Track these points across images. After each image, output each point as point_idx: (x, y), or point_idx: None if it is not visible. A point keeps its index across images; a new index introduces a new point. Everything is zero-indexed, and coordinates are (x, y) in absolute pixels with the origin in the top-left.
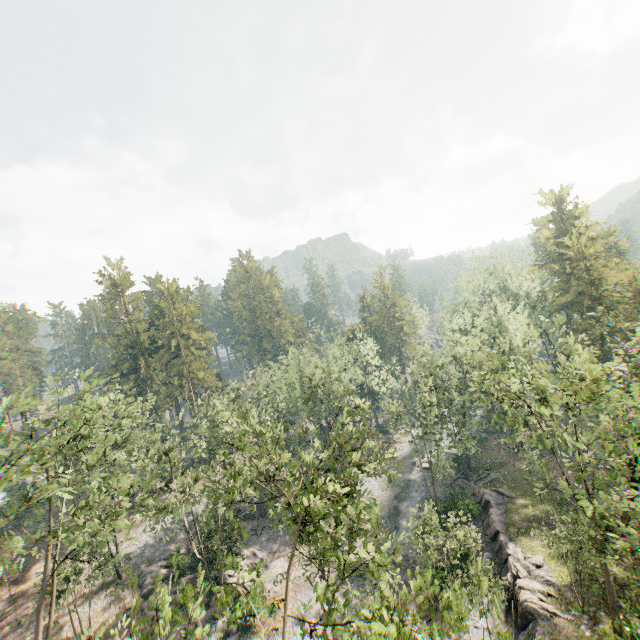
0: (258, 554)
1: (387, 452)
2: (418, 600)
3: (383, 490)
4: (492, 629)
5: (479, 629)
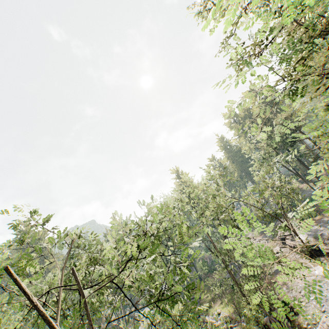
0: None
1: None
2: None
3: None
4: None
5: None
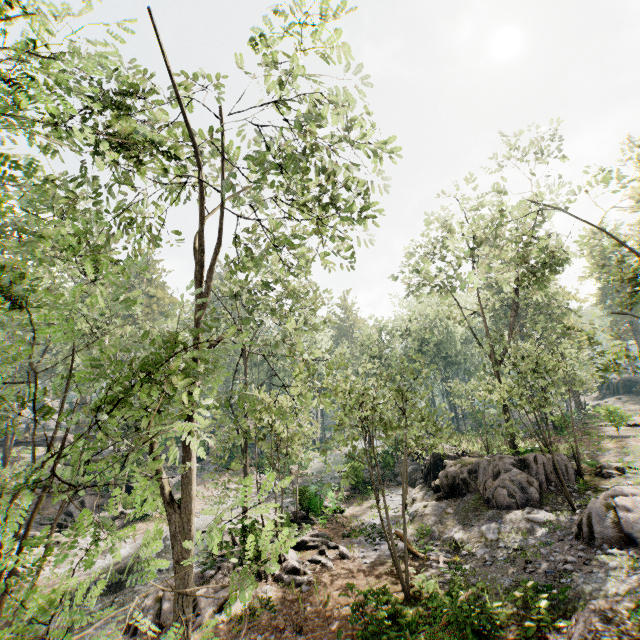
0: (172, 481)
1: (329, 450)
2: (337, 496)
3: (319, 463)
4: (407, 500)
5: (394, 501)
